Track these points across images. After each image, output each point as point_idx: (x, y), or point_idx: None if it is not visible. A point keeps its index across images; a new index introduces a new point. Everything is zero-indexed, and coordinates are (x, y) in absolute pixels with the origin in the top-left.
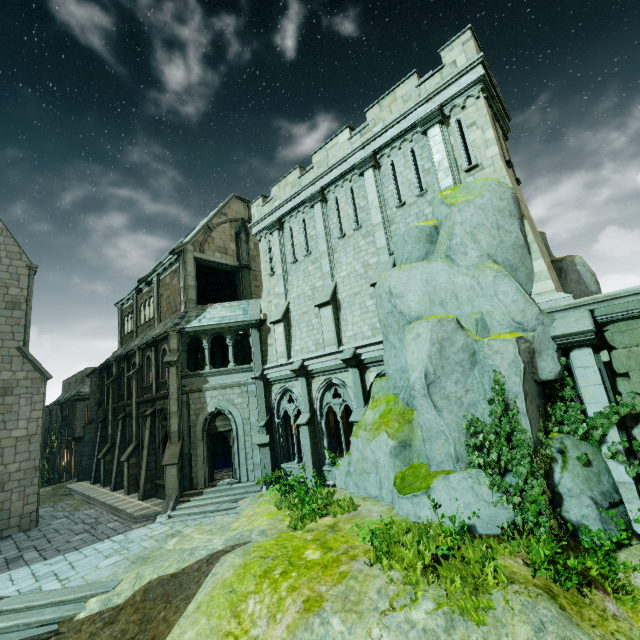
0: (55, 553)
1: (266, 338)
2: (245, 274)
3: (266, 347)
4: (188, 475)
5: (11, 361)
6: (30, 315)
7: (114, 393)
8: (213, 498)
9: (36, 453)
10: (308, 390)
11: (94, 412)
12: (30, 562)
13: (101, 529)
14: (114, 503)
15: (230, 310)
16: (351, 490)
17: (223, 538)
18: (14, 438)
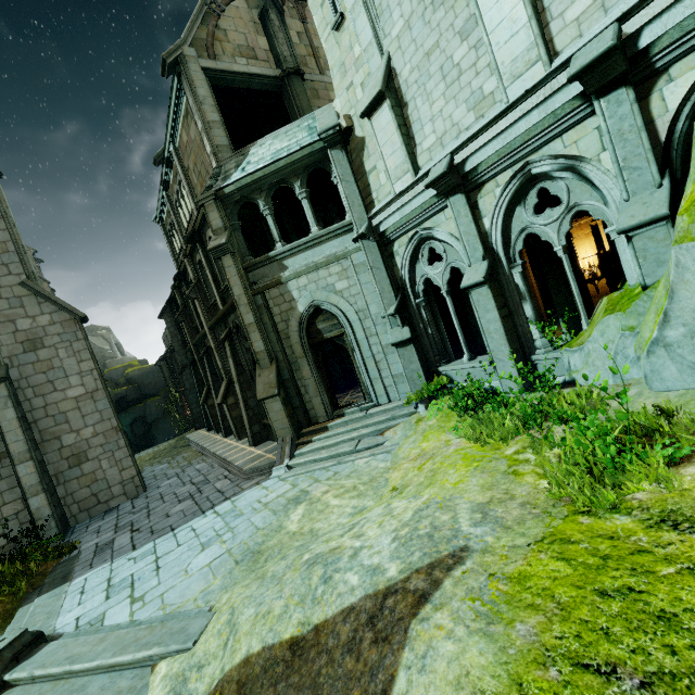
0: (147, 537)
1: (360, 162)
2: (296, 87)
3: (364, 179)
4: (300, 407)
5: (22, 304)
6: (17, 236)
7: (188, 328)
8: (344, 433)
9: (108, 412)
10: (472, 218)
11: (183, 356)
12: (116, 554)
13: (206, 492)
14: (223, 453)
15: (286, 138)
16: (669, 384)
17: (387, 528)
18: (72, 399)
